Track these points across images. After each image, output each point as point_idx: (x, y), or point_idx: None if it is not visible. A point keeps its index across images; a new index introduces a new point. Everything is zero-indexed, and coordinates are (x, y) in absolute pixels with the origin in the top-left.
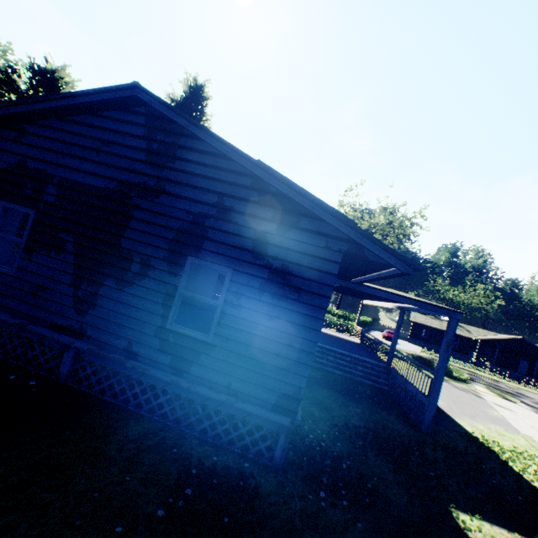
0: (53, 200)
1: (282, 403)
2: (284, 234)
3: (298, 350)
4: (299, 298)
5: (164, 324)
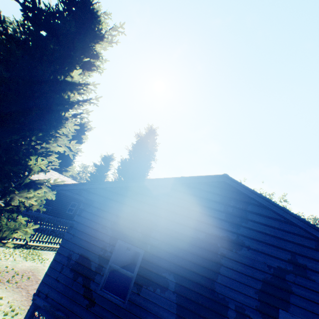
0: (157, 243)
1: None
2: None
3: None
4: None
5: None
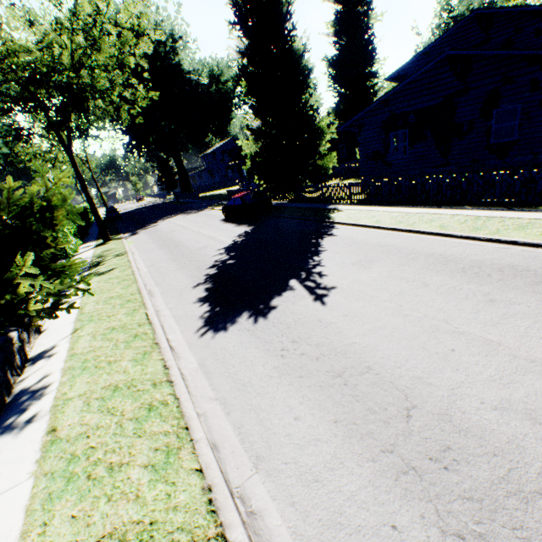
0: (413, 121)
1: None
2: None
3: None
4: None
5: (488, 144)
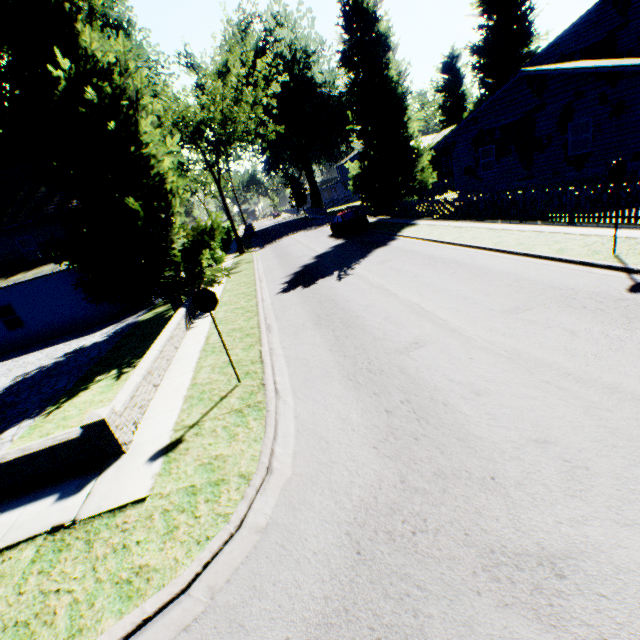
0: (499, 137)
1: (635, 157)
2: (615, 86)
3: (637, 133)
4: (632, 110)
5: (566, 156)
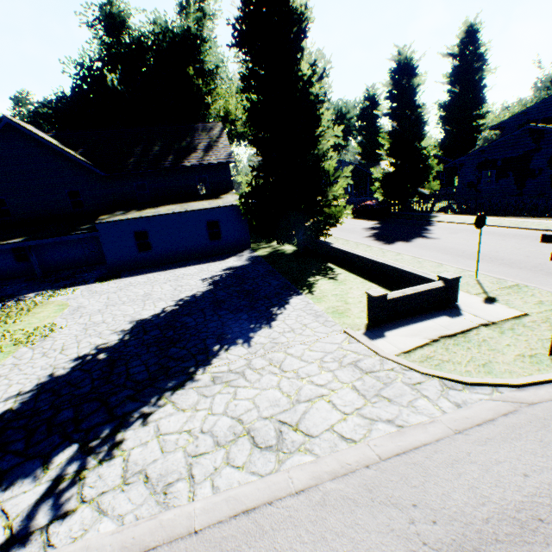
0: (500, 165)
1: None
2: None
3: None
4: None
5: (551, 183)
